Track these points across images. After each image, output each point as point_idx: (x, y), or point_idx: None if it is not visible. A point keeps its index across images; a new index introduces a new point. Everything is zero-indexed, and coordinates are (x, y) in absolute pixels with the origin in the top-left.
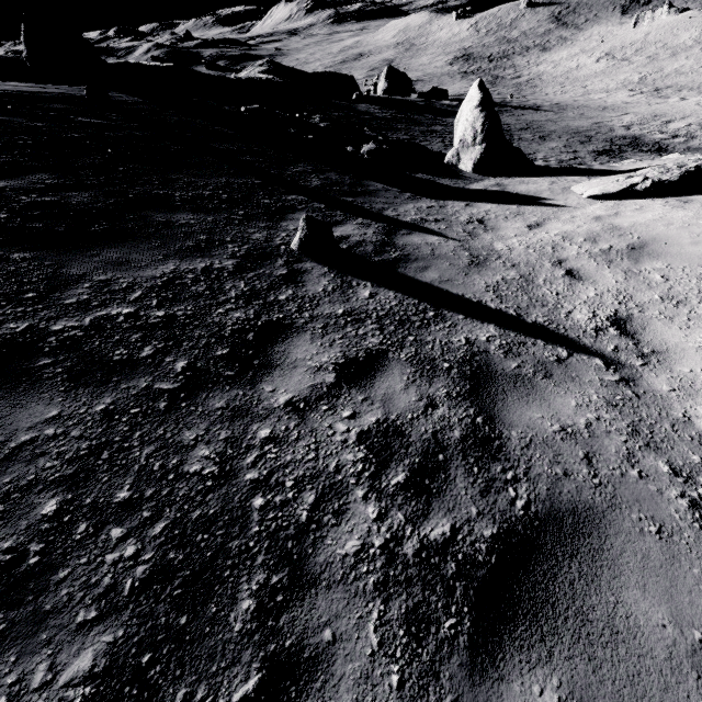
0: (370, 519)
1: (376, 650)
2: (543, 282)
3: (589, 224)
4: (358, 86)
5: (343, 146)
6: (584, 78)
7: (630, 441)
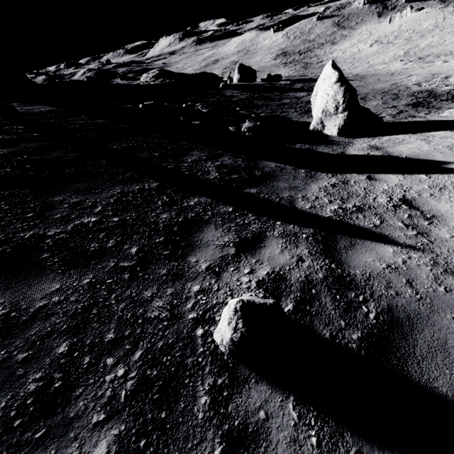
0: None
1: None
2: None
3: None
4: (221, 78)
5: (225, 126)
6: (365, 57)
7: None
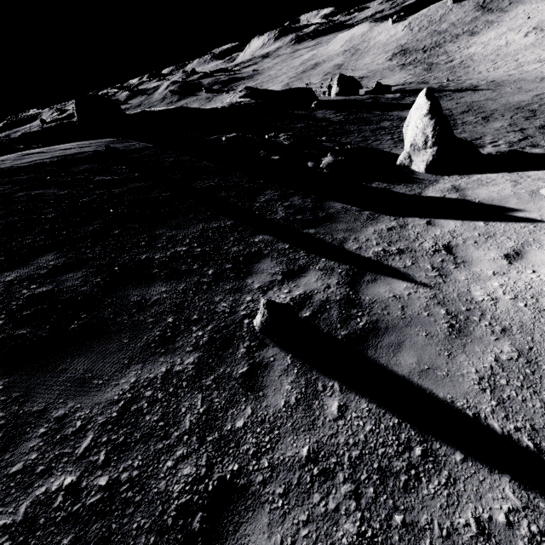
0: None
1: None
2: None
3: None
4: (315, 95)
5: (305, 160)
6: (514, 52)
7: None
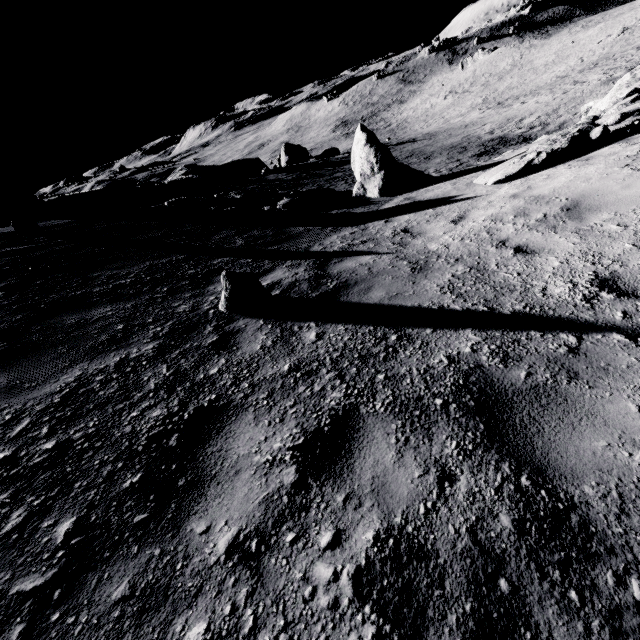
0: None
1: None
2: (496, 267)
3: (510, 202)
4: (264, 164)
5: (261, 208)
6: (440, 112)
7: None
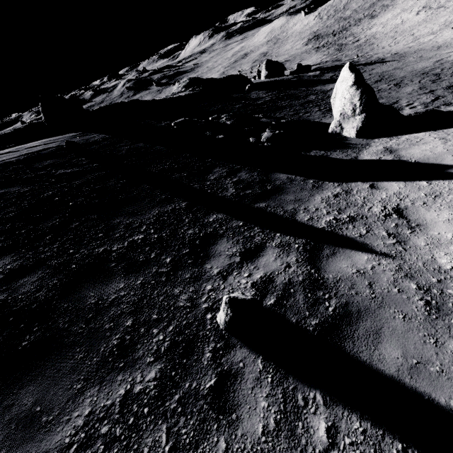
0: None
1: None
2: None
3: None
4: (248, 79)
5: (247, 136)
6: (409, 28)
7: None
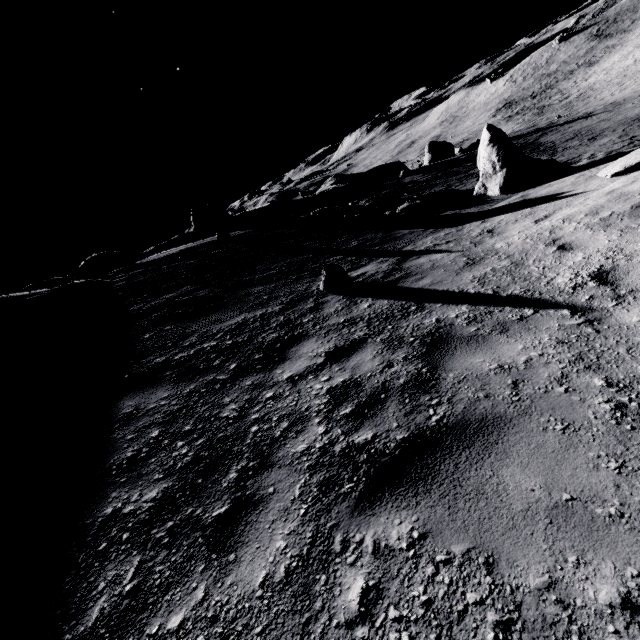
0: (318, 433)
1: (296, 498)
2: (532, 262)
3: (597, 200)
4: (404, 166)
5: (384, 212)
6: None
7: (568, 367)
